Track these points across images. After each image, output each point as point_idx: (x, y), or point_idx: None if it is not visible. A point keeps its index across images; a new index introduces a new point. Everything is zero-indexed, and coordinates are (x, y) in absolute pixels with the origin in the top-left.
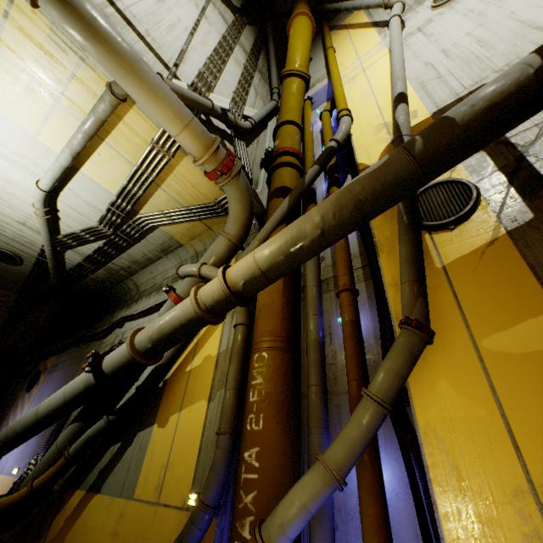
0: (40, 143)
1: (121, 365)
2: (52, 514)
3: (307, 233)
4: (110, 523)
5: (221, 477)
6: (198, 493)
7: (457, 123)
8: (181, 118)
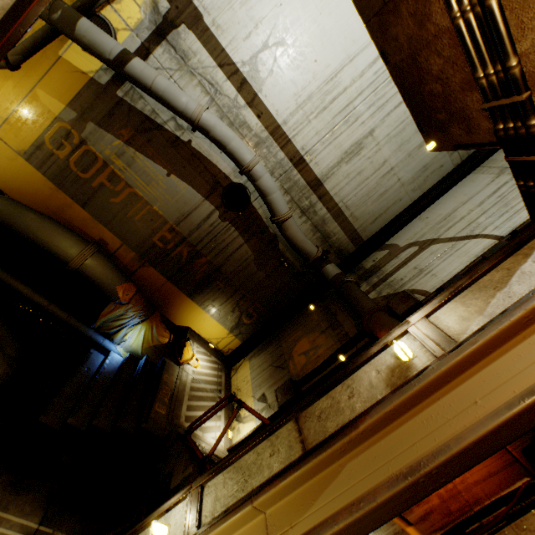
0: None
1: None
2: None
3: None
4: None
5: None
6: None
7: (75, 34)
8: None
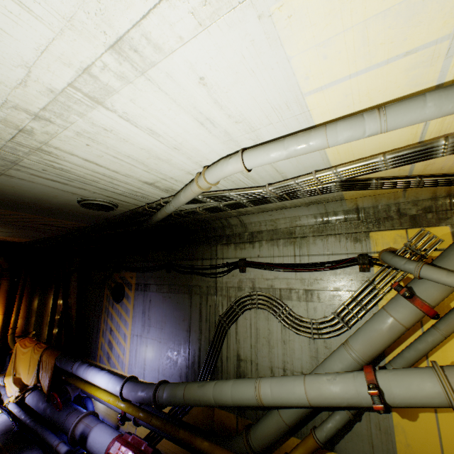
0: (299, 104)
1: (421, 407)
2: None
3: None
4: None
5: None
6: None
7: None
8: None
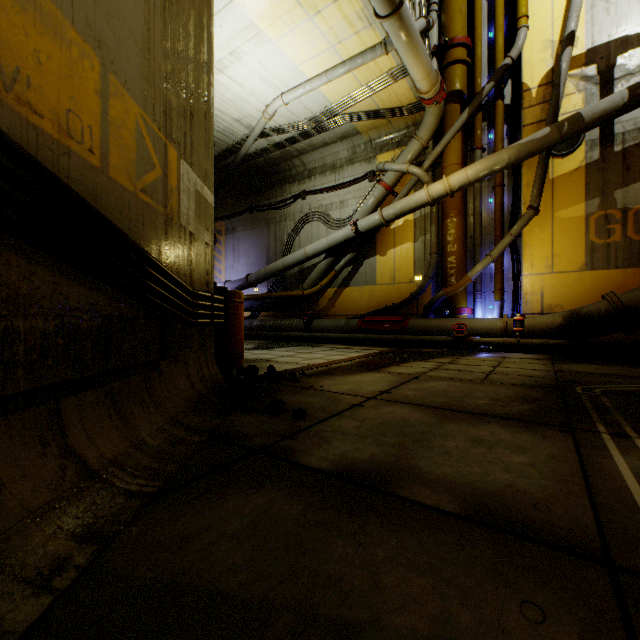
0: (298, 70)
1: (372, 228)
2: (315, 300)
3: (499, 166)
4: (365, 294)
5: (435, 268)
6: (424, 275)
7: (584, 122)
8: (427, 71)
